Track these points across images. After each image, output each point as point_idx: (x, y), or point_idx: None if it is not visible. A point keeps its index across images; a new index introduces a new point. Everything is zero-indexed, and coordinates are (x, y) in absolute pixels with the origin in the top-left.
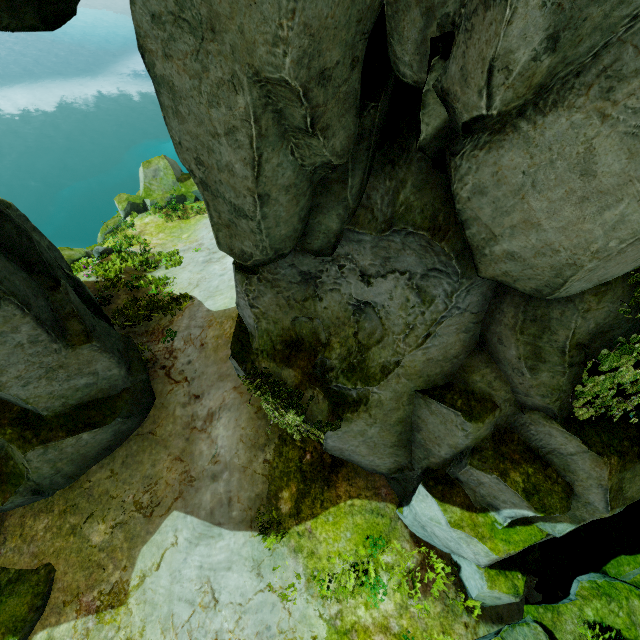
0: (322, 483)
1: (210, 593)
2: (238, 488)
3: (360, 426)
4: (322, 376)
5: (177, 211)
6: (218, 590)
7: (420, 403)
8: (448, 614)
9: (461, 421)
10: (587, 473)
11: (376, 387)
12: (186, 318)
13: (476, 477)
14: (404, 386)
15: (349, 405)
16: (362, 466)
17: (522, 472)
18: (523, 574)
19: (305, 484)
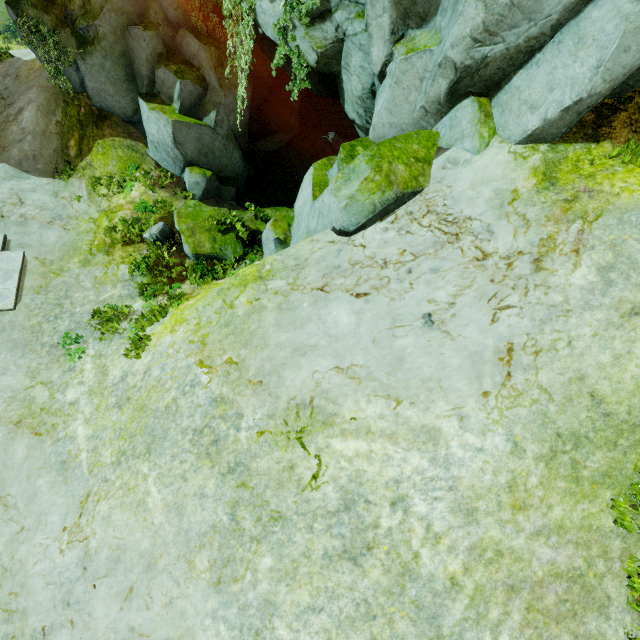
0: (92, 124)
1: (18, 200)
2: (41, 148)
3: (99, 59)
4: (73, 27)
5: (17, 38)
6: (25, 199)
7: (128, 35)
8: (173, 198)
9: (142, 33)
10: (205, 61)
11: (98, 20)
12: (5, 66)
13: (160, 78)
14: (115, 21)
15: (90, 43)
16: (118, 113)
17: (178, 67)
18: (213, 172)
19: (83, 129)
